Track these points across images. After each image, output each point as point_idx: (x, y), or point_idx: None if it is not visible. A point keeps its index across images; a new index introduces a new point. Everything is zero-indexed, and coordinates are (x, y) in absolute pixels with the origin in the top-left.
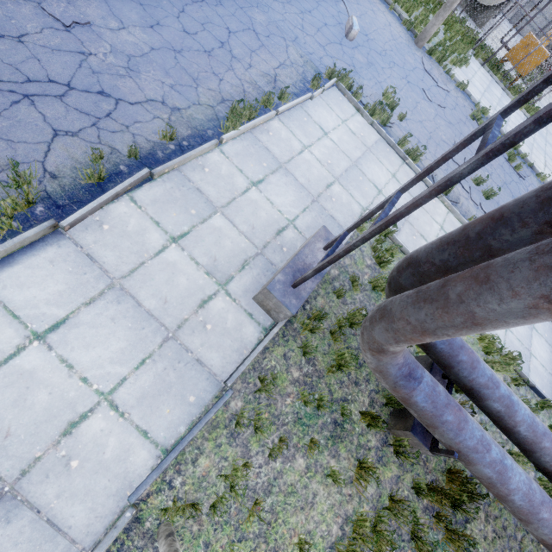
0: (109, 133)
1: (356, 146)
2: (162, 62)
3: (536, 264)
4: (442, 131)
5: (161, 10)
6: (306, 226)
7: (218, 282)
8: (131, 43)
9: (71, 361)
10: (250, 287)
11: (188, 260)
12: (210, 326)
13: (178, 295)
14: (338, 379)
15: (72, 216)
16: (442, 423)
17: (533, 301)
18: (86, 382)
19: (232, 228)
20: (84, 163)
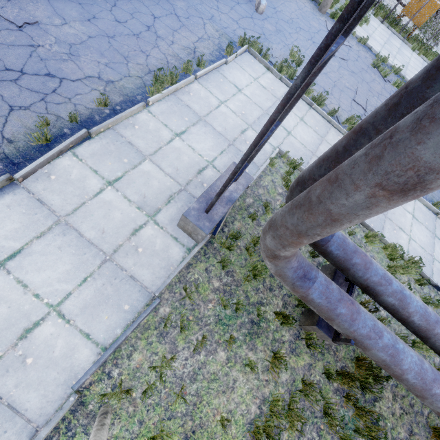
0: (54, 105)
1: (267, 98)
2: (98, 46)
3: (370, 156)
4: (346, 79)
5: (97, 7)
6: (223, 165)
7: (148, 214)
8: (72, 34)
9: (25, 282)
10: (175, 217)
11: (122, 199)
12: (141, 249)
13: (113, 226)
14: (254, 287)
15: (23, 170)
16: (336, 316)
17: (370, 190)
18: (38, 297)
19: (159, 171)
20: (34, 129)
